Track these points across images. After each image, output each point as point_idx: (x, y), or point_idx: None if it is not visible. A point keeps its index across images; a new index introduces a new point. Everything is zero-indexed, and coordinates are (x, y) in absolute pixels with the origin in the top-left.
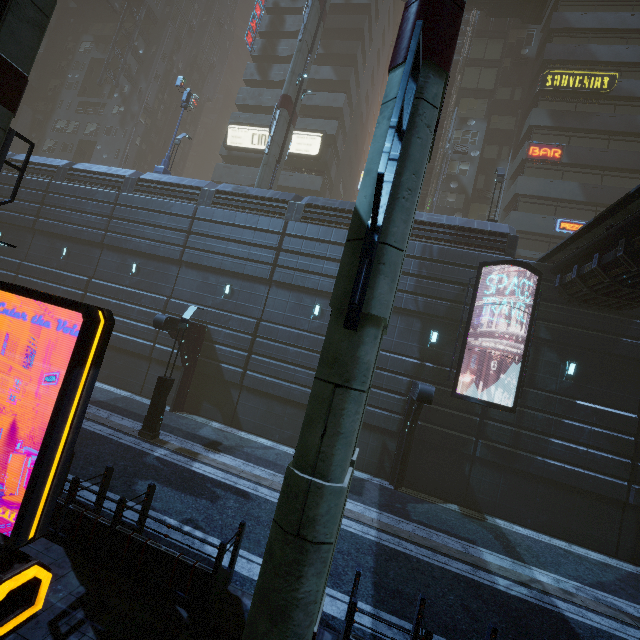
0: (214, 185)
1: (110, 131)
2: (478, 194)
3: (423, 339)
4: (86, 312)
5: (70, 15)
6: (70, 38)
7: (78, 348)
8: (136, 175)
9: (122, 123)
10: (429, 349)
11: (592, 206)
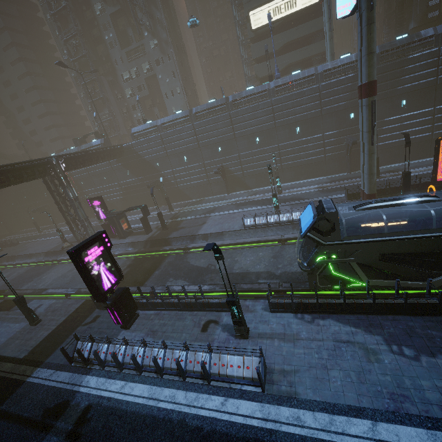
0: (316, 68)
1: (158, 62)
2: None
3: None
4: None
5: None
6: (84, 8)
7: None
8: (268, 86)
9: (163, 52)
10: None
11: None
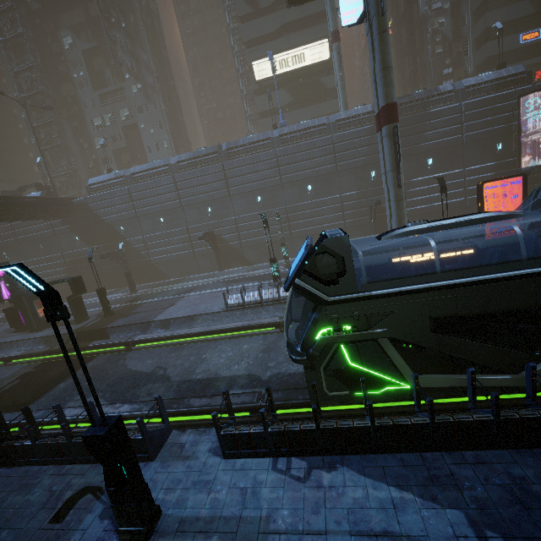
0: (328, 118)
1: (141, 109)
2: (453, 36)
3: (494, 151)
4: (524, 175)
5: (34, 17)
6: (49, 40)
7: (525, 184)
8: (272, 134)
9: (147, 98)
10: (498, 154)
11: (540, 14)
